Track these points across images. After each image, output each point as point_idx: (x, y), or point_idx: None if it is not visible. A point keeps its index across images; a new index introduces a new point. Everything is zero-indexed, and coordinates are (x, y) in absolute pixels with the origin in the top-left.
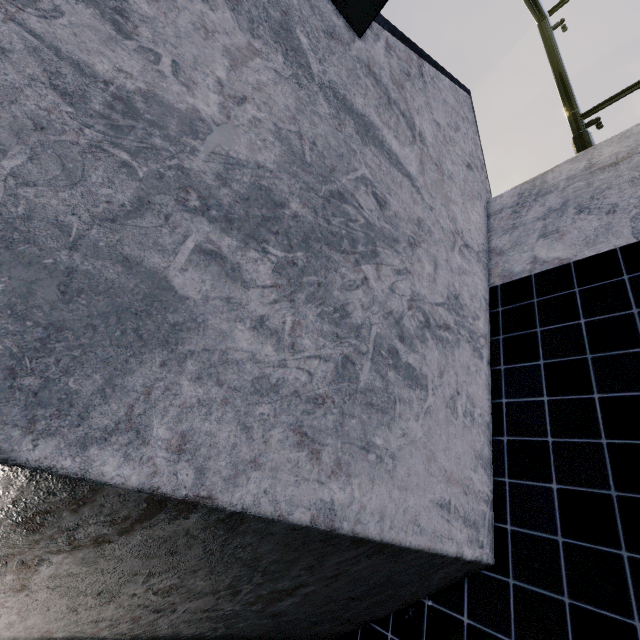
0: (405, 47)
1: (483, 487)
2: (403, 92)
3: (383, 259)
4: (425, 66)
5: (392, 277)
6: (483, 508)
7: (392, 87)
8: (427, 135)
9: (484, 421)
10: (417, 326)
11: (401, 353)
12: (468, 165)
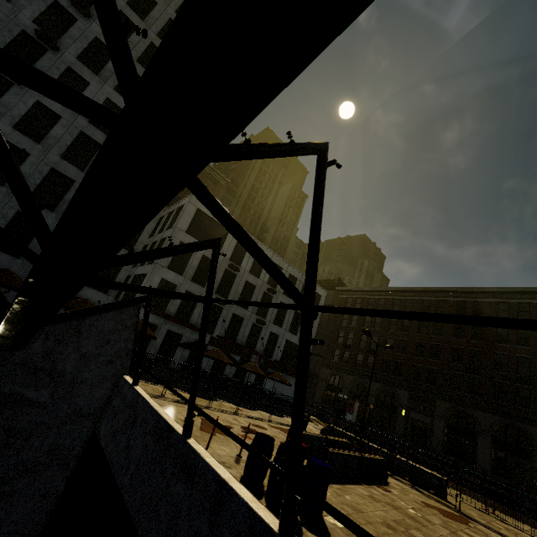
0: (67, 322)
1: (42, 520)
2: (52, 356)
3: (1, 455)
4: (86, 321)
5: (5, 460)
6: (38, 527)
7: (42, 360)
8: (68, 369)
9: (56, 494)
10: (17, 473)
11: (1, 488)
12: (109, 362)
